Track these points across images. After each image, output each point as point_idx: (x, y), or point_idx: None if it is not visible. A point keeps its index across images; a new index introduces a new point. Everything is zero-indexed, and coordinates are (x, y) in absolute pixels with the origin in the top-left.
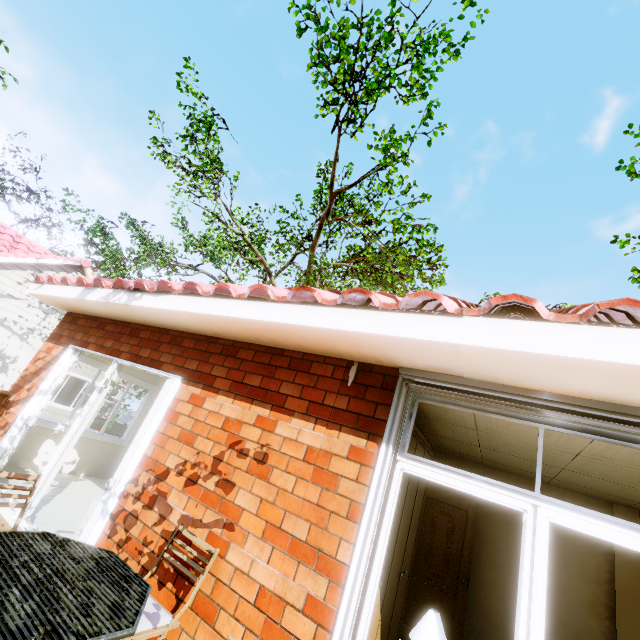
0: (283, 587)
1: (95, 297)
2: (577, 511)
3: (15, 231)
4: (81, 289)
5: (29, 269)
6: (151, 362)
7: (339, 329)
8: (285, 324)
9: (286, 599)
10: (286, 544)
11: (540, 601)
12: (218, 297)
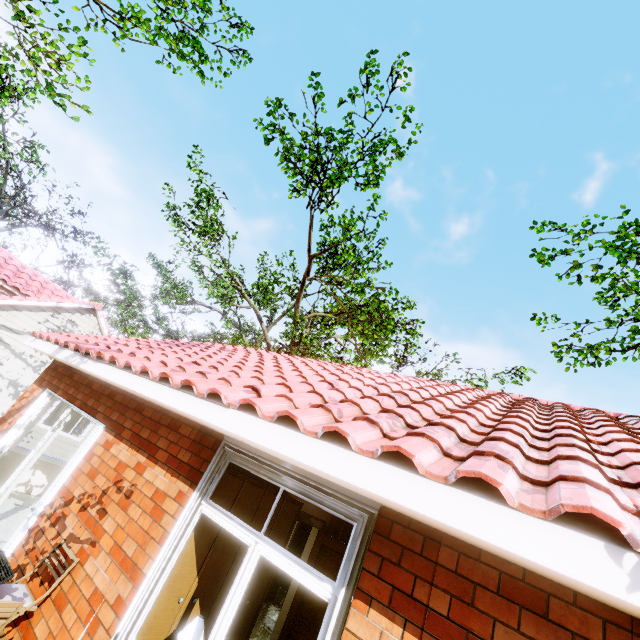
0: (108, 589)
1: (62, 356)
2: (275, 548)
3: (44, 278)
4: (56, 348)
5: (49, 311)
6: (92, 410)
7: (173, 407)
8: (151, 398)
9: (106, 597)
10: (120, 559)
11: (233, 606)
12: (126, 370)
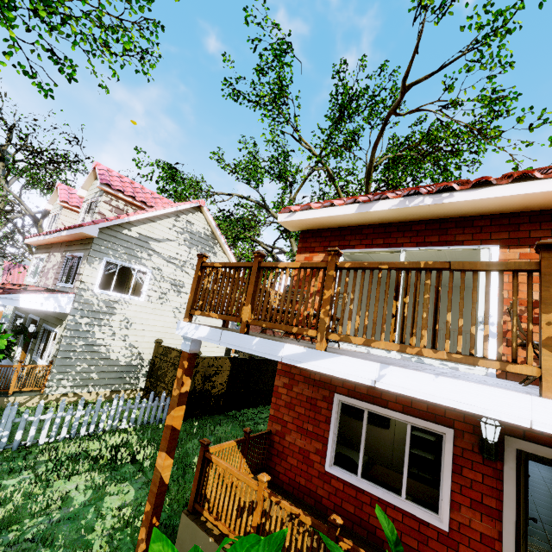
0: None
1: (384, 207)
2: None
3: (148, 190)
4: (356, 206)
5: (172, 216)
6: (447, 243)
7: None
8: None
9: None
10: None
11: None
12: None
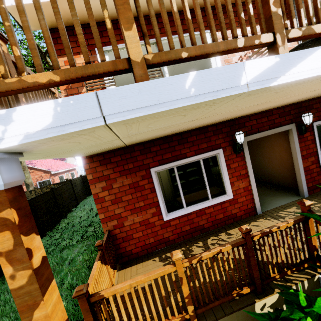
0: None
1: None
2: None
3: None
4: None
5: None
6: (185, 31)
7: None
8: None
9: None
10: None
11: None
12: None
